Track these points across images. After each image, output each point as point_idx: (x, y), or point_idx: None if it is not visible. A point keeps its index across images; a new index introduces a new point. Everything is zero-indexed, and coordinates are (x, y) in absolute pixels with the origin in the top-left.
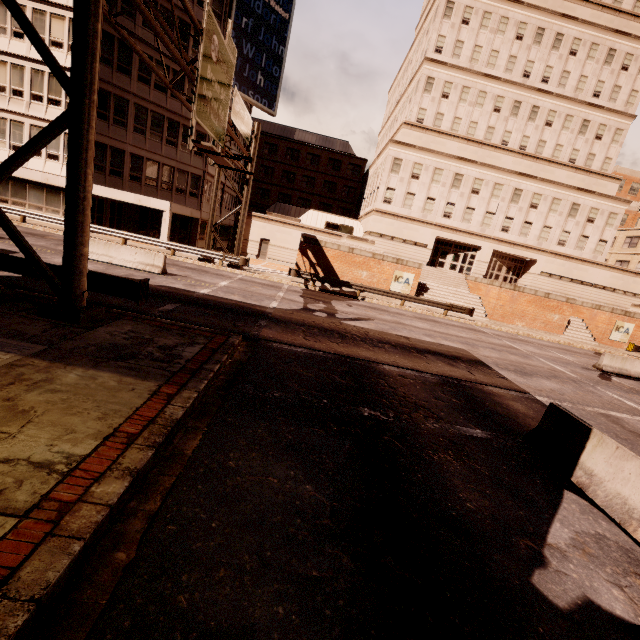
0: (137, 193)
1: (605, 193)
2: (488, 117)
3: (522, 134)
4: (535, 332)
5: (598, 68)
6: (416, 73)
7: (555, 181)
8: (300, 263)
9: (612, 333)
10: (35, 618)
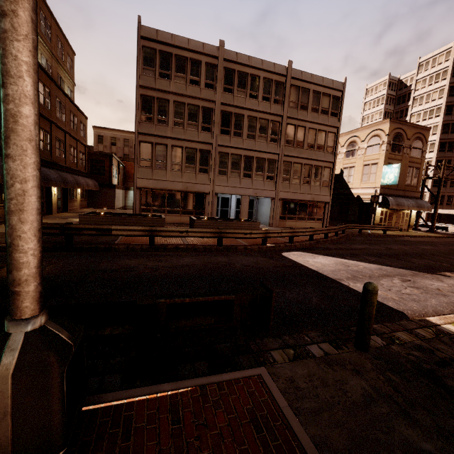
0: (449, 209)
1: None
2: None
3: None
4: None
5: None
6: None
7: None
8: None
9: None
10: (435, 237)
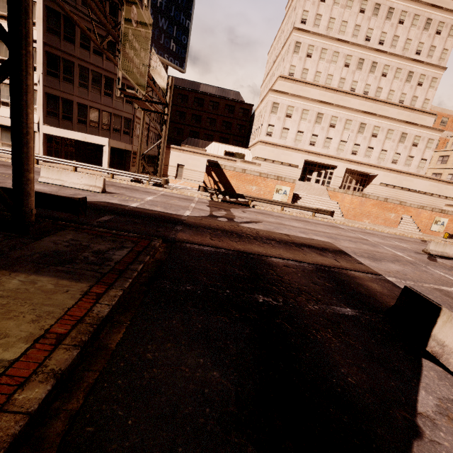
0: (84, 132)
1: (425, 125)
2: (340, 71)
3: (365, 83)
4: (378, 227)
5: (419, 33)
6: (287, 39)
7: (389, 117)
8: (206, 181)
9: (432, 225)
10: None
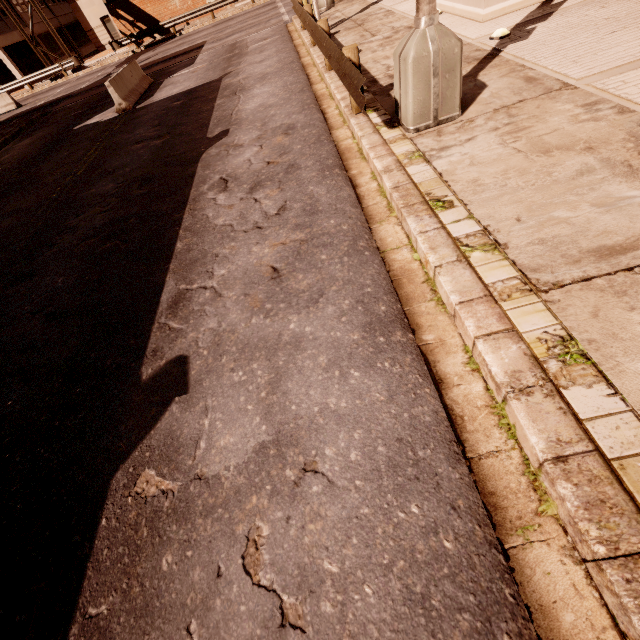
0: None
1: None
2: None
3: None
4: None
5: None
6: None
7: None
8: (123, 30)
9: None
10: None
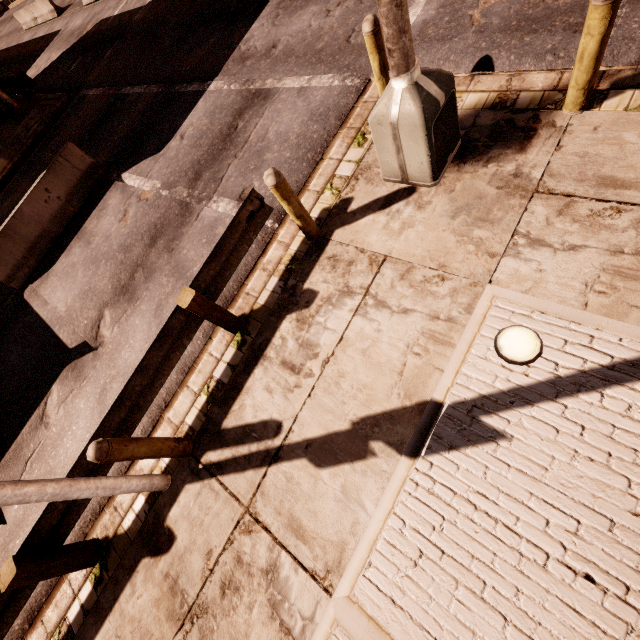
0: None
1: None
2: None
3: None
4: None
5: None
6: None
7: None
8: None
9: None
10: None
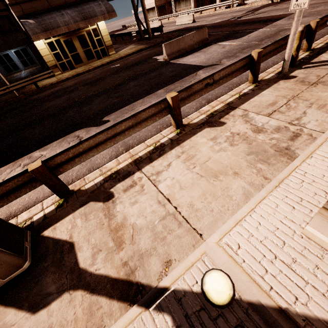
0: None
1: None
2: None
3: None
4: None
5: None
6: None
7: None
8: None
9: None
10: (122, 58)
